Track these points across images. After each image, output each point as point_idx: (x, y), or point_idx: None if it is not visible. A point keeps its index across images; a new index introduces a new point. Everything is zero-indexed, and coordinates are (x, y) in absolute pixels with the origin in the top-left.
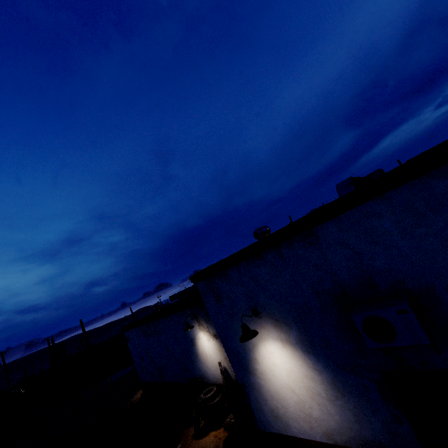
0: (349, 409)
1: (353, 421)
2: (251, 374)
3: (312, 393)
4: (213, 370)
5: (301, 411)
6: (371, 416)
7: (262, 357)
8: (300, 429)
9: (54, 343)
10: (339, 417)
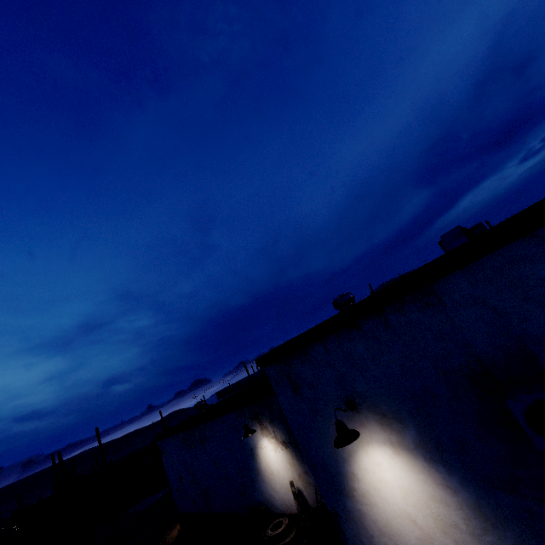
0: None
1: None
2: (347, 497)
3: (444, 524)
4: (282, 493)
5: None
6: None
7: (364, 470)
8: None
9: (61, 460)
10: None
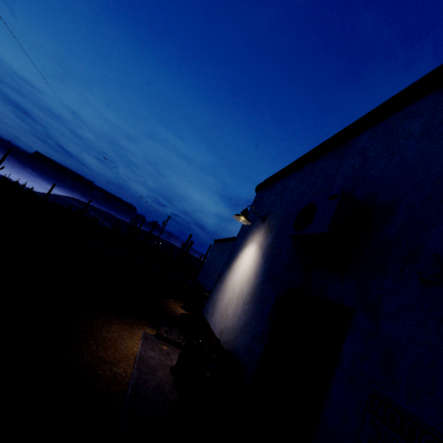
0: (246, 315)
1: (240, 327)
2: (228, 268)
3: (240, 294)
4: None
5: (226, 306)
6: (252, 326)
7: (242, 256)
8: (215, 320)
9: (190, 238)
10: (237, 320)
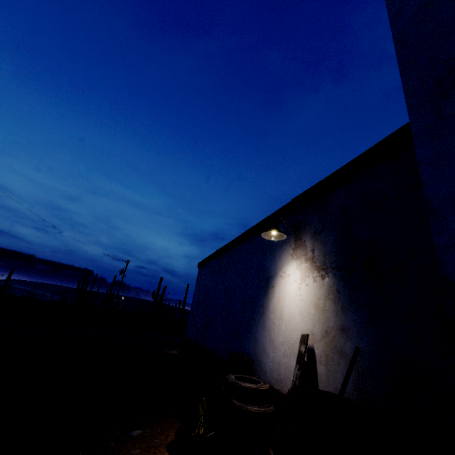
0: None
1: None
2: None
3: None
4: (281, 353)
5: None
6: None
7: None
8: None
9: (160, 282)
10: None
